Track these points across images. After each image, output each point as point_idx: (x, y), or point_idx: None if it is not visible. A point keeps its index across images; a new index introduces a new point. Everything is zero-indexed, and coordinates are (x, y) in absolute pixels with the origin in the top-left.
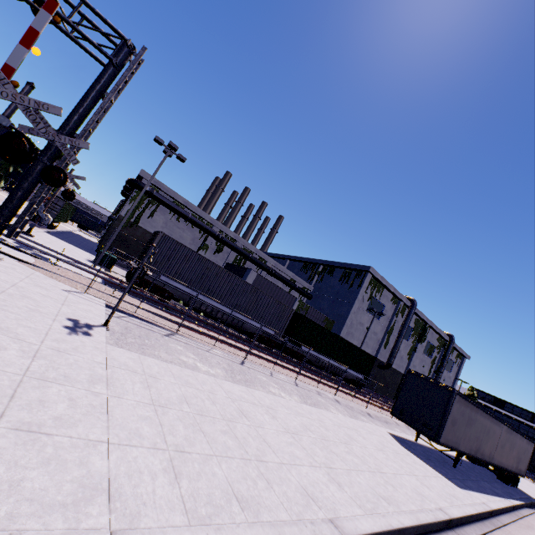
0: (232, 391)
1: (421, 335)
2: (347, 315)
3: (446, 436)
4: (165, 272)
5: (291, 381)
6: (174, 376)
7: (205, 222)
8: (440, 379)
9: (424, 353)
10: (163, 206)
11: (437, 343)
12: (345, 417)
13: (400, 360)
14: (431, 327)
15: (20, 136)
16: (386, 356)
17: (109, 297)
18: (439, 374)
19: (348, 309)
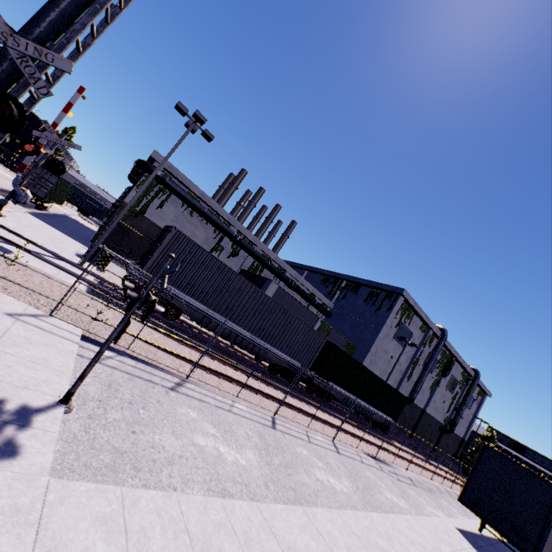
0: (293, 541)
1: (446, 368)
2: (372, 341)
3: (545, 550)
4: (175, 281)
5: (330, 445)
6: (194, 551)
7: (221, 220)
8: (460, 417)
9: (446, 387)
10: (175, 197)
11: (461, 377)
12: (414, 517)
13: (421, 394)
14: (458, 360)
15: None
16: (407, 389)
17: (91, 320)
18: (460, 412)
19: (374, 335)
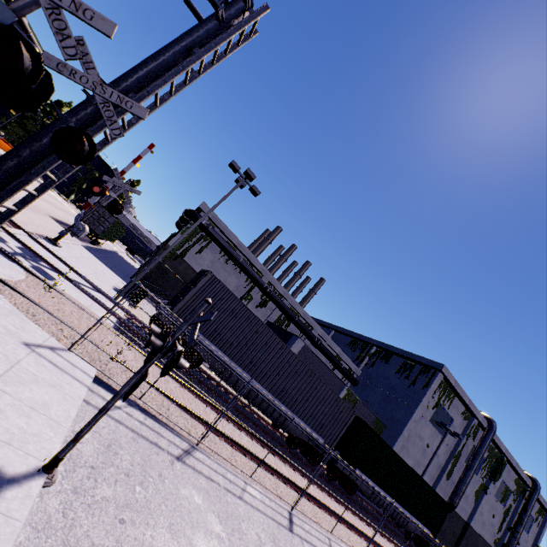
0: None
1: (496, 471)
2: (405, 422)
3: None
4: (202, 326)
5: None
6: None
7: (254, 270)
8: (516, 542)
9: (495, 496)
10: (215, 244)
11: (514, 485)
12: None
13: (464, 500)
14: (510, 462)
15: (16, 36)
16: (447, 490)
17: (109, 360)
18: (515, 535)
19: (407, 414)
